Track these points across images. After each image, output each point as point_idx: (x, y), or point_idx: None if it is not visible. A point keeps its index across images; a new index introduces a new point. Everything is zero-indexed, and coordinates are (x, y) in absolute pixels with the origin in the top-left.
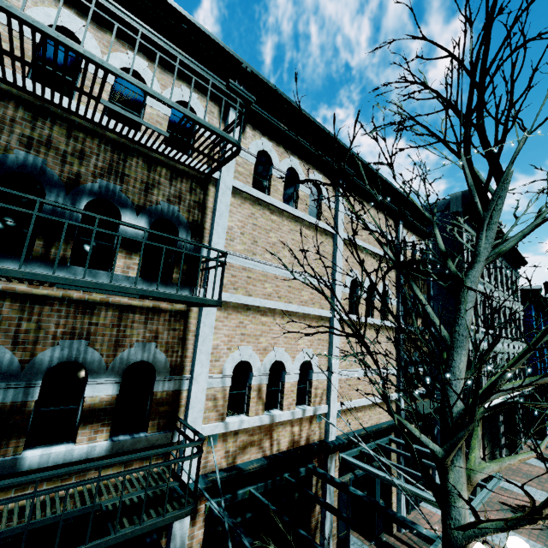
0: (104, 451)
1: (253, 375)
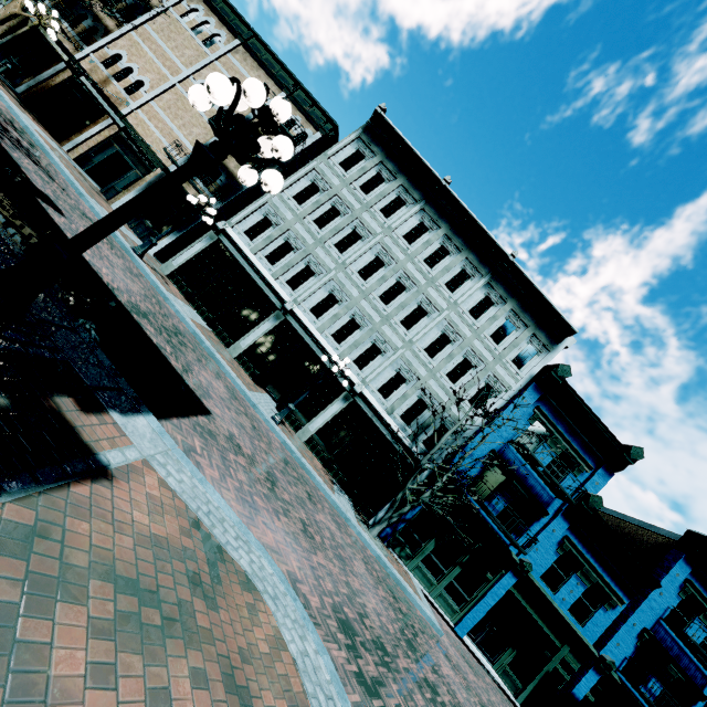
0: (73, 34)
1: (120, 62)
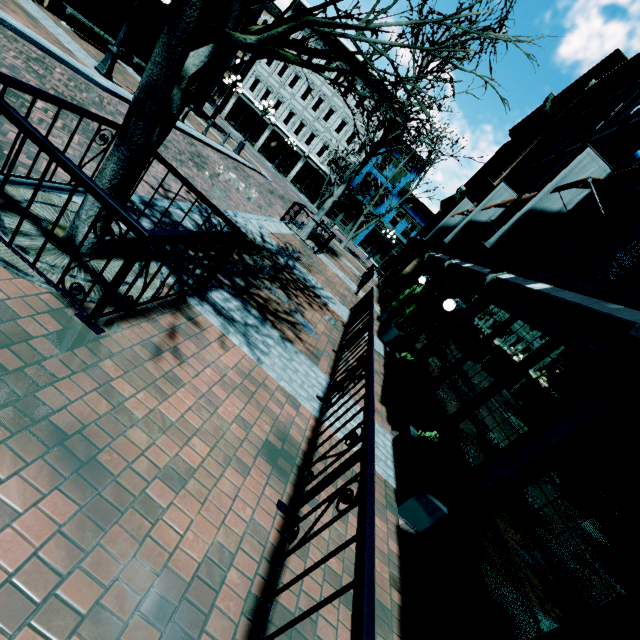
0: None
1: None
